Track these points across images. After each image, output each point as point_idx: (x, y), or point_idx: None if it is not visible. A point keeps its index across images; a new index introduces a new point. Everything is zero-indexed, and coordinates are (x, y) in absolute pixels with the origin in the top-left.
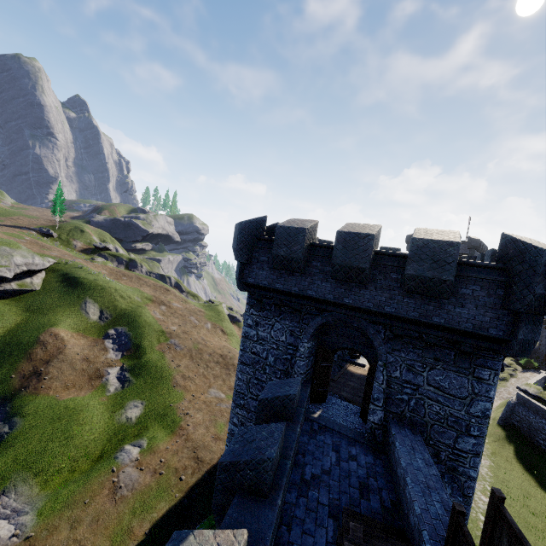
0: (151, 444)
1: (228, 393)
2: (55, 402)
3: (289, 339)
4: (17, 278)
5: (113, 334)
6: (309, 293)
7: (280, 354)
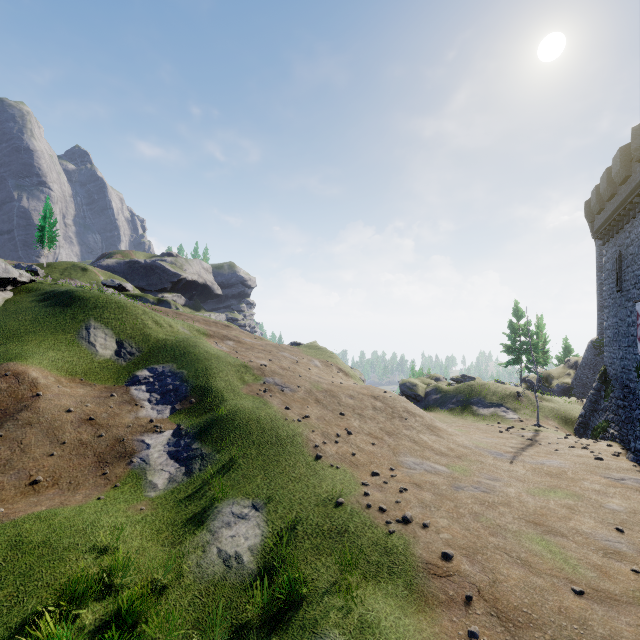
0: None
1: (445, 463)
2: None
3: None
4: None
5: (146, 377)
6: None
7: None
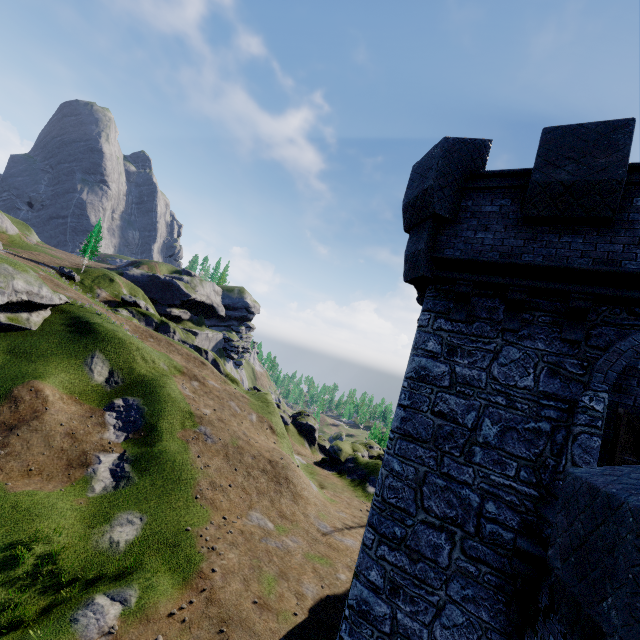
0: (144, 599)
1: (278, 523)
2: (1, 493)
3: (546, 385)
4: (10, 309)
5: (119, 406)
6: (627, 266)
7: (517, 419)
